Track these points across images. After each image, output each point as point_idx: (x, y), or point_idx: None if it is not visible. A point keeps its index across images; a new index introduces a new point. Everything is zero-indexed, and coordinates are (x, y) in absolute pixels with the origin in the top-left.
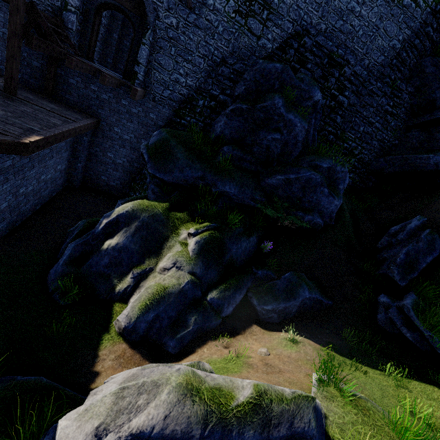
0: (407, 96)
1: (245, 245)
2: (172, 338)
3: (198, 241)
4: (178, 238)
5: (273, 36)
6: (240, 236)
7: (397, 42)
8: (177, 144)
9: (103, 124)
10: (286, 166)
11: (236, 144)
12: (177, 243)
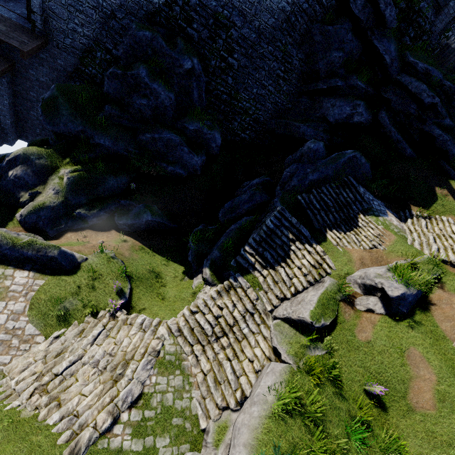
0: (297, 63)
1: (113, 183)
2: (51, 230)
3: (68, 178)
4: (58, 174)
5: None
6: (108, 177)
7: (287, 4)
8: (64, 102)
9: (19, 66)
10: (155, 127)
11: (115, 104)
12: (57, 177)
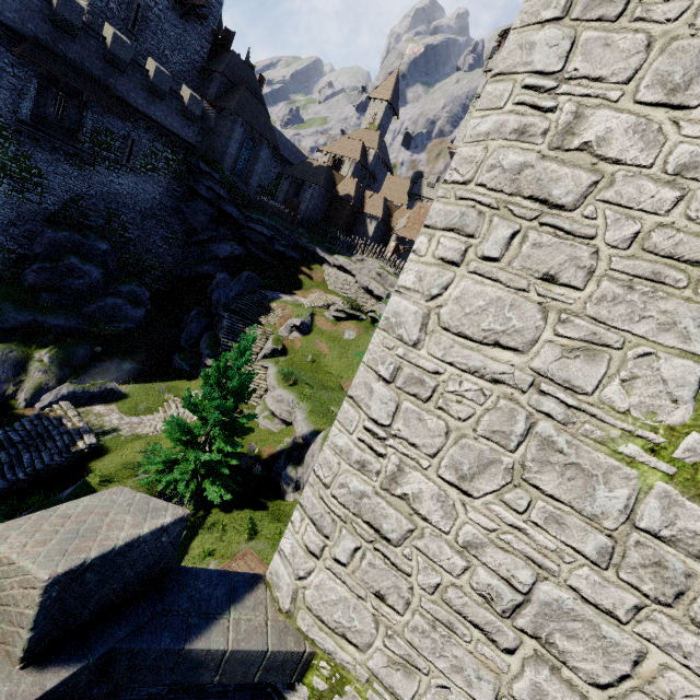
0: (178, 226)
1: (83, 352)
2: None
3: (50, 357)
4: (35, 359)
5: (52, 201)
6: (77, 348)
7: (156, 195)
8: (3, 301)
9: None
10: (96, 298)
11: (51, 291)
12: (36, 362)
